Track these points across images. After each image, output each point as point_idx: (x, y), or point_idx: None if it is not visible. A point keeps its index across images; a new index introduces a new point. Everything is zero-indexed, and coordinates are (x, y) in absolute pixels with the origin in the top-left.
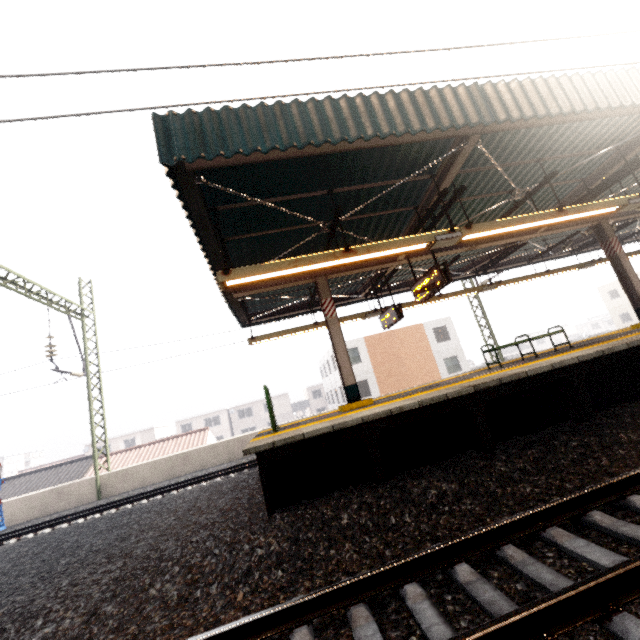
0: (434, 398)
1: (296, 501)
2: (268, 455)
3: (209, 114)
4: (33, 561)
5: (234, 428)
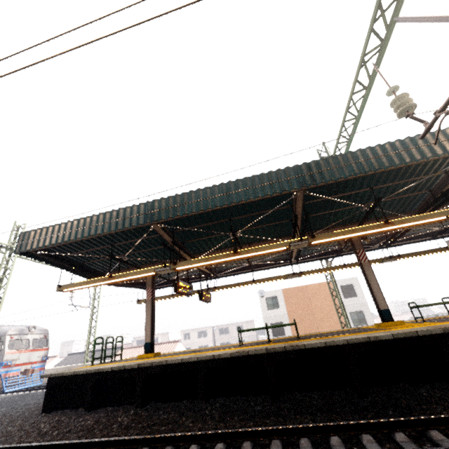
0: (118, 367)
1: (65, 408)
2: (52, 380)
3: (36, 231)
4: (2, 405)
5: (216, 341)
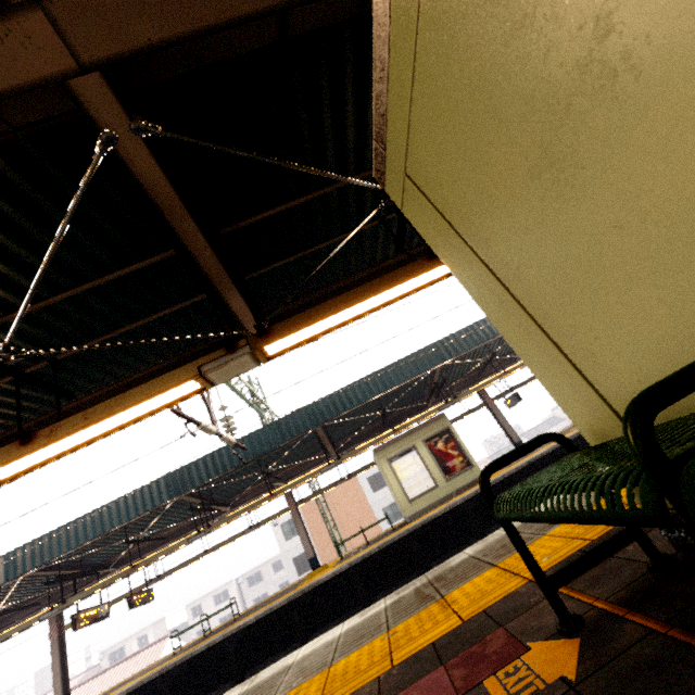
0: None
1: None
2: None
3: None
4: None
5: (245, 599)
